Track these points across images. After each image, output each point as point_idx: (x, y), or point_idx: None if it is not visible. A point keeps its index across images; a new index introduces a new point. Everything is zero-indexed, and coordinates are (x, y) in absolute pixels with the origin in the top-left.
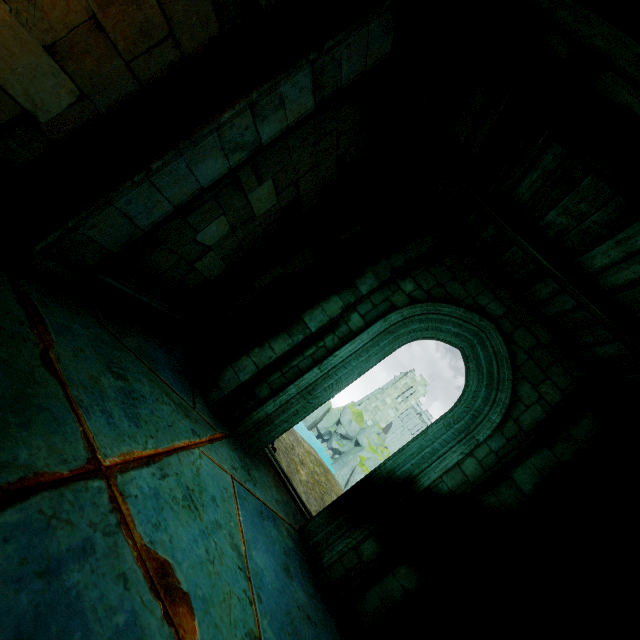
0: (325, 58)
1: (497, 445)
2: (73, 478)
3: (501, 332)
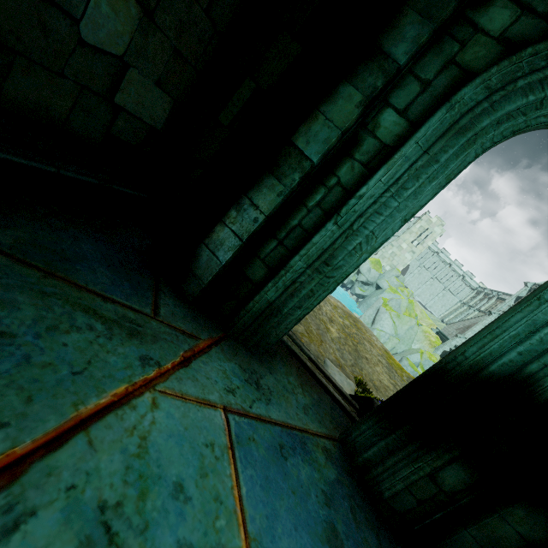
0: None
1: None
2: None
3: None
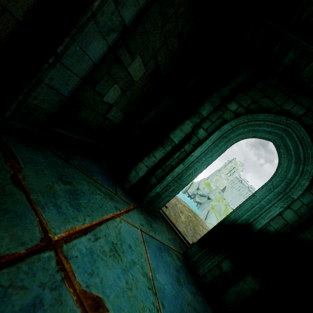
0: None
1: (307, 200)
2: (28, 254)
3: (303, 126)
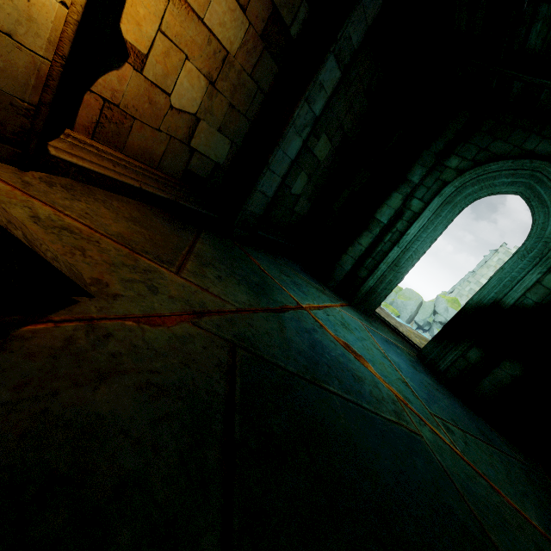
0: (340, 42)
1: None
2: (296, 308)
3: None
